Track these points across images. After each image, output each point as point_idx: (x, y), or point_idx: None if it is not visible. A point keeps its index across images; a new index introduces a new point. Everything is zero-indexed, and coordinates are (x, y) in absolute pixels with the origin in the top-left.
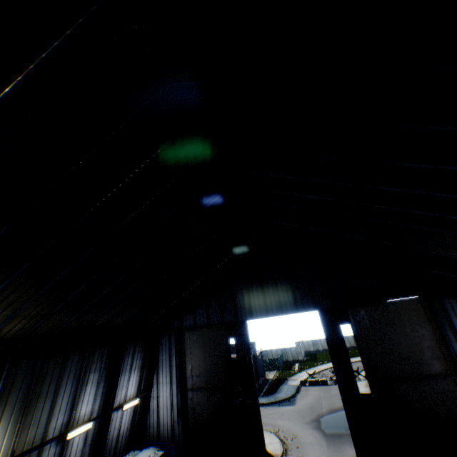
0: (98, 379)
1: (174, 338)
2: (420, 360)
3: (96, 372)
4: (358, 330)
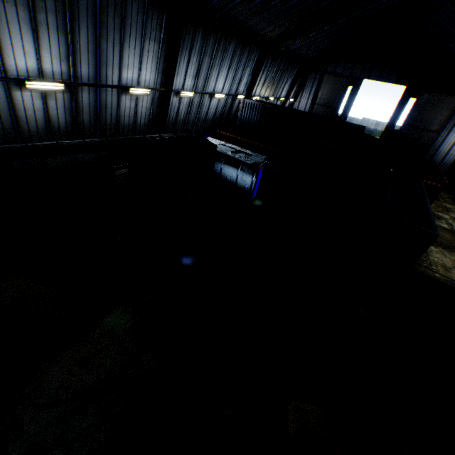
0: (289, 83)
1: (319, 76)
2: (430, 124)
3: (290, 79)
4: (416, 103)
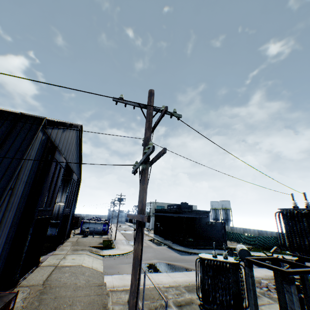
0: None
1: None
2: None
3: None
4: None
